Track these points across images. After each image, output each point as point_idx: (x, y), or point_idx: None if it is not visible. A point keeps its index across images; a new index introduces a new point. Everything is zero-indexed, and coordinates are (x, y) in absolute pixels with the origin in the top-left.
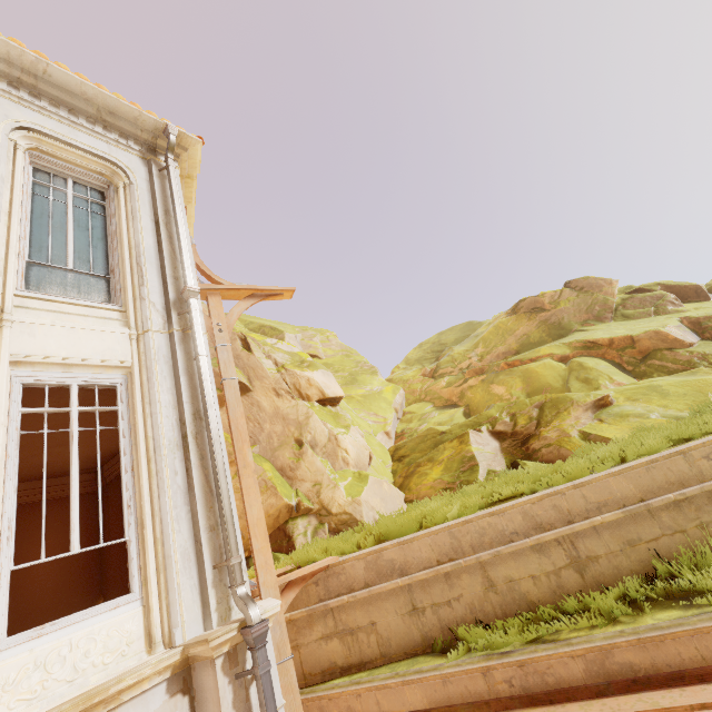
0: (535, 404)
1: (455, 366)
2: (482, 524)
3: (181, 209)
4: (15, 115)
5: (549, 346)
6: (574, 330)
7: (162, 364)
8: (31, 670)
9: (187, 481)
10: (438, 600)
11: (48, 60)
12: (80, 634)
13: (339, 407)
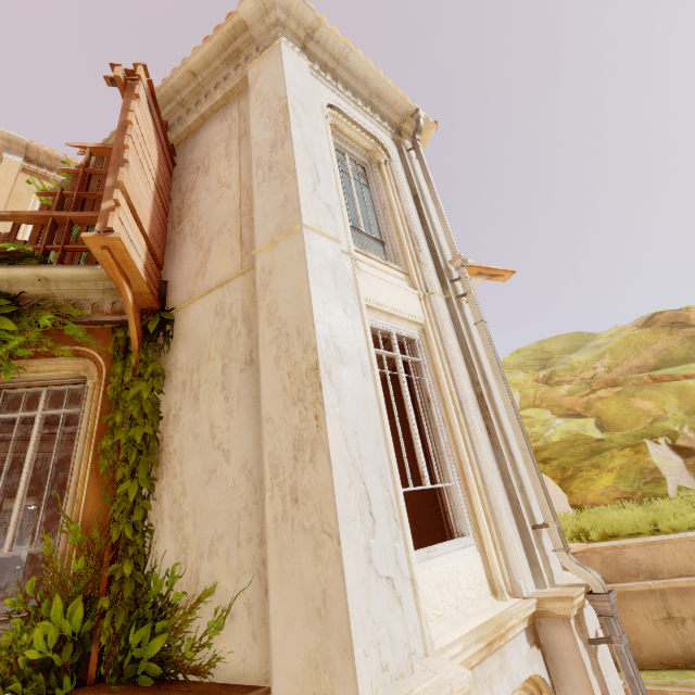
0: None
1: (575, 375)
2: None
3: (426, 187)
4: (325, 94)
5: None
6: None
7: (448, 325)
8: (433, 588)
9: (489, 439)
10: None
11: (351, 47)
12: (451, 565)
13: None
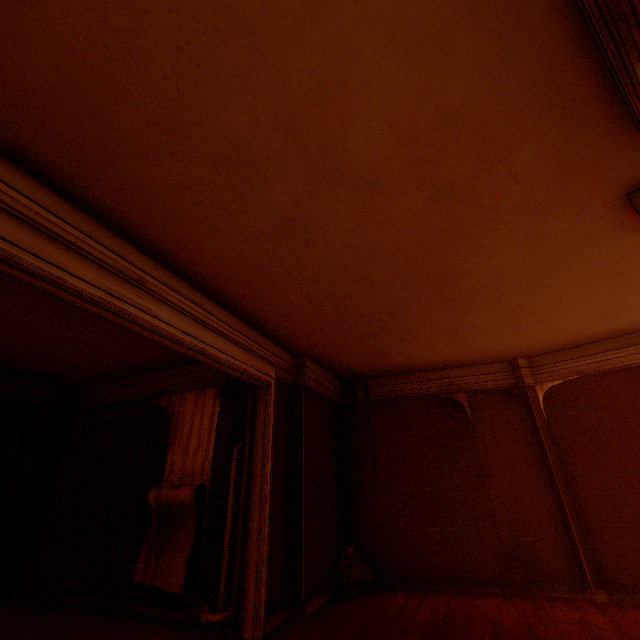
0: None
1: None
2: None
3: None
4: None
5: None
6: None
7: None
8: None
9: None
10: None
11: None
12: None
13: None
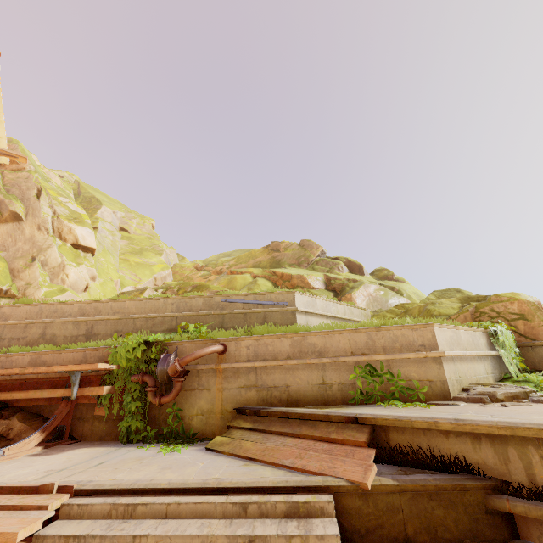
0: (193, 285)
1: (214, 267)
2: (58, 307)
3: None
4: None
5: (255, 268)
6: (283, 267)
7: None
8: None
9: None
10: (15, 336)
11: None
12: None
13: (90, 255)
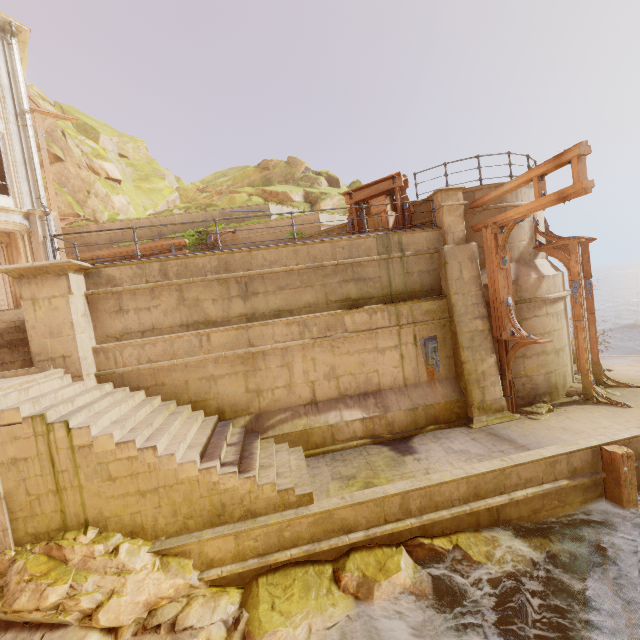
0: (206, 205)
1: (214, 189)
2: (137, 221)
3: (20, 68)
4: None
5: (250, 188)
6: (273, 185)
7: (16, 136)
8: None
9: (27, 175)
10: (119, 239)
11: None
12: None
13: (119, 185)
